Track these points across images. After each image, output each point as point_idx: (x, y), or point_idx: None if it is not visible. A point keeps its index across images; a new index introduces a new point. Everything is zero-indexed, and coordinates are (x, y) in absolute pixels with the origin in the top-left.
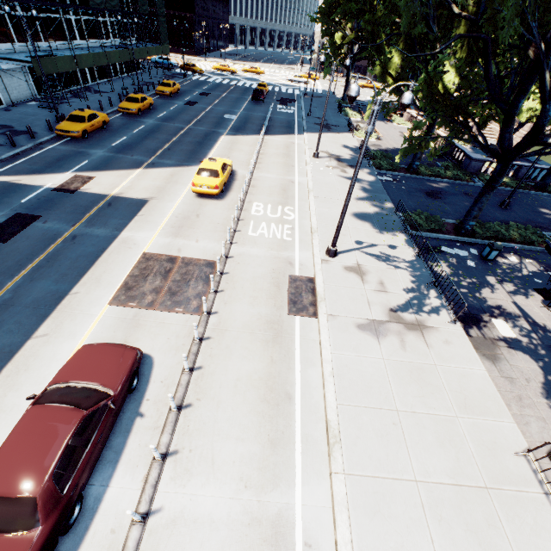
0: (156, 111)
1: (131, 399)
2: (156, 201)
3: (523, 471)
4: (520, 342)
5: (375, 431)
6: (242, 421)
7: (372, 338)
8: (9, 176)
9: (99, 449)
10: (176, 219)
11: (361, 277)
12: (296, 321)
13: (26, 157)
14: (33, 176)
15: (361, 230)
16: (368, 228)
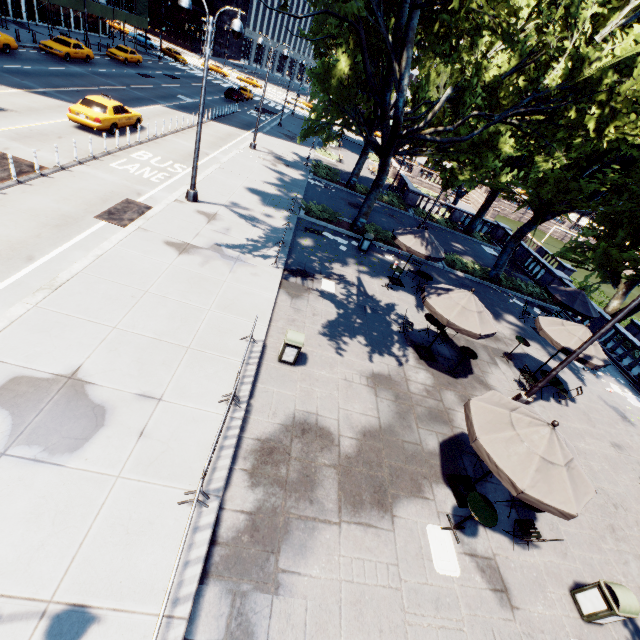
0: (93, 66)
1: None
2: (16, 114)
3: (240, 349)
4: (335, 296)
5: (105, 295)
6: None
7: (174, 252)
8: None
9: None
10: (27, 131)
11: (209, 220)
12: (100, 224)
13: None
14: None
15: (246, 198)
16: (257, 200)
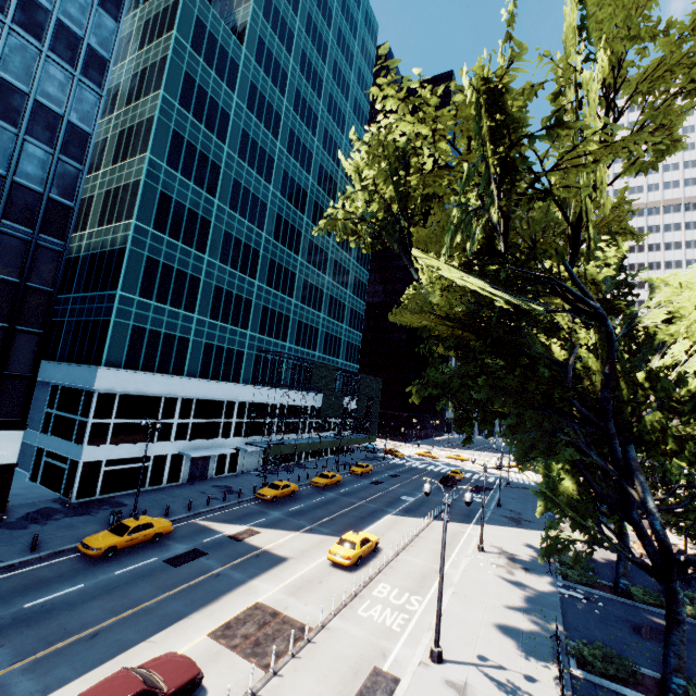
0: (341, 486)
1: None
2: (293, 561)
3: None
4: None
5: None
6: None
7: None
8: (209, 521)
9: None
10: (300, 580)
11: None
12: None
13: (226, 510)
14: (222, 524)
15: (494, 644)
16: (506, 645)
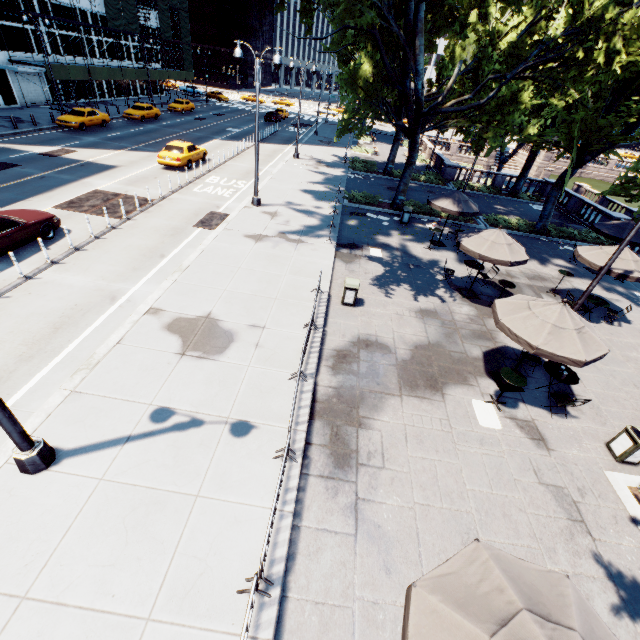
0: (161, 121)
1: (45, 243)
2: (124, 168)
3: (311, 297)
4: (382, 259)
5: (214, 272)
6: (119, 260)
7: (252, 241)
8: (5, 144)
9: (7, 243)
10: (135, 178)
11: (272, 217)
12: (198, 230)
13: (24, 136)
14: (25, 146)
15: (298, 197)
16: (306, 197)
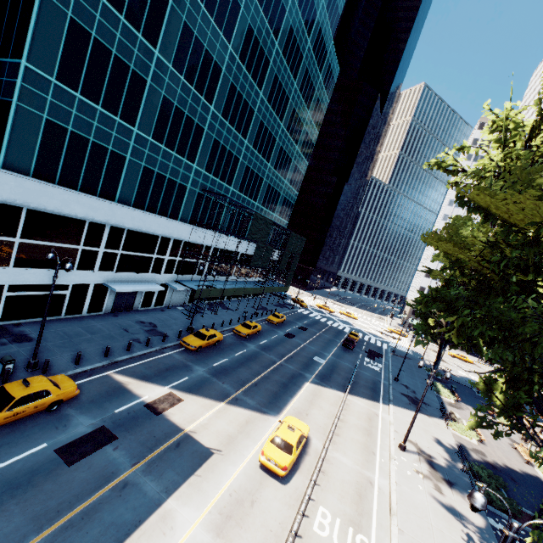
0: (260, 336)
1: None
2: (219, 457)
3: None
4: None
5: None
6: None
7: None
8: (126, 375)
9: None
10: (228, 499)
11: None
12: None
13: (147, 359)
14: (140, 382)
15: None
16: None
